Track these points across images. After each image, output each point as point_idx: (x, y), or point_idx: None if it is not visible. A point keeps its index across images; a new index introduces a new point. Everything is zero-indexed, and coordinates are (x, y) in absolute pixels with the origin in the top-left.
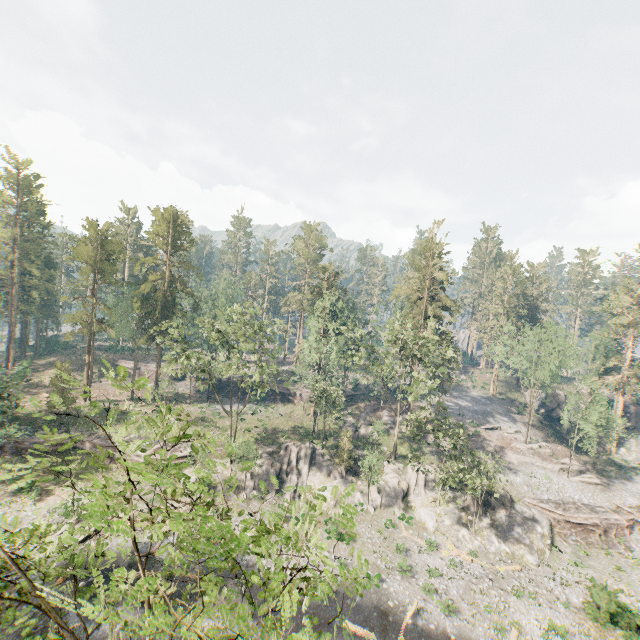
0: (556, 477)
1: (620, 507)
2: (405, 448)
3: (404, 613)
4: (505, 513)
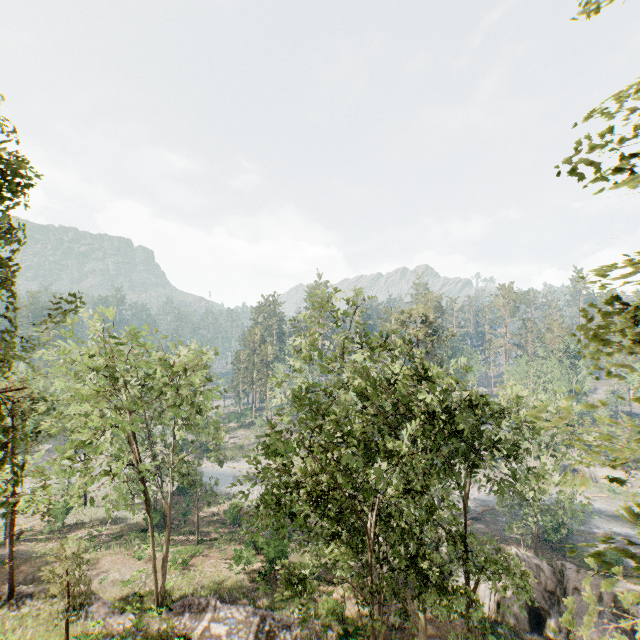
0: None
1: None
2: None
3: None
4: None
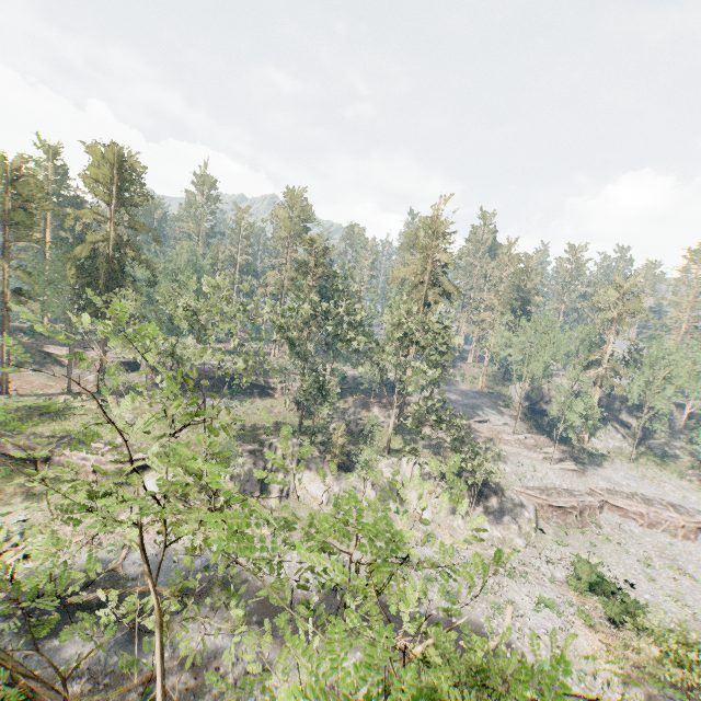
0: (540, 466)
1: (594, 490)
2: (398, 442)
3: None
4: (497, 501)
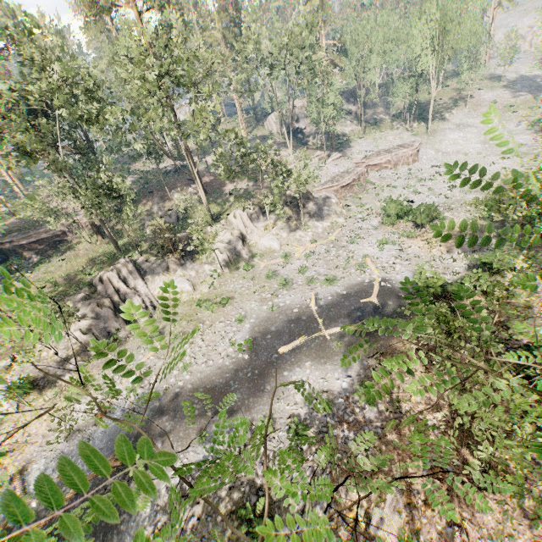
0: (320, 166)
1: (358, 162)
2: (215, 208)
3: (309, 308)
4: (313, 204)
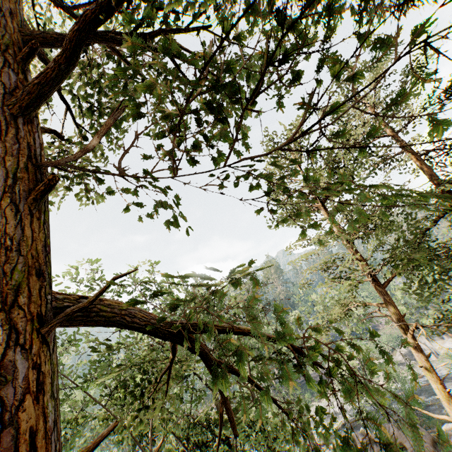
0: None
1: None
2: None
3: None
4: None
